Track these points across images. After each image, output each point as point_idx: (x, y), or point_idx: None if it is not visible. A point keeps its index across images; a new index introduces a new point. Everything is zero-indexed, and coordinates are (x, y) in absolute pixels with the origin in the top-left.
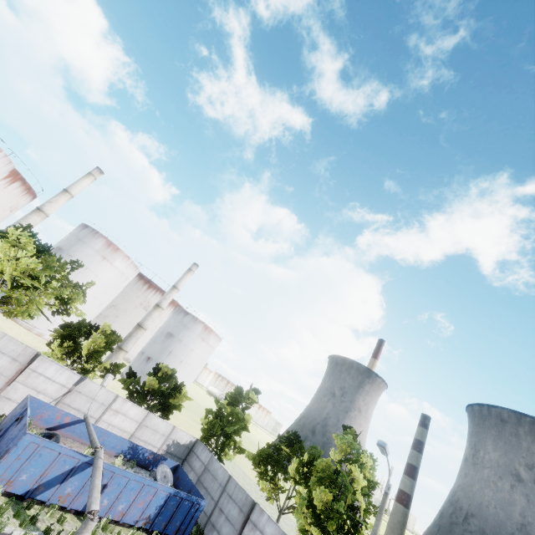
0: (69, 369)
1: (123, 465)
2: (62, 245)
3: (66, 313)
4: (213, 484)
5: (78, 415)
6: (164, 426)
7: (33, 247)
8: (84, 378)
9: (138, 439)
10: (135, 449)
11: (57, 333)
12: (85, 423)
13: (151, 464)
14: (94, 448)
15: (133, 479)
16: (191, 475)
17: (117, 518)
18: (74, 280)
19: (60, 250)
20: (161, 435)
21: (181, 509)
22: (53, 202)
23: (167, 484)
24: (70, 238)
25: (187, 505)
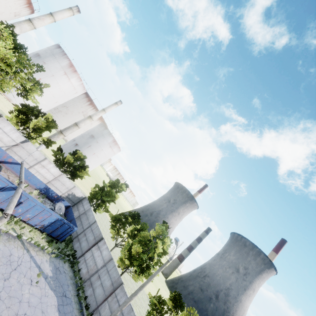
0: (19, 132)
1: (38, 195)
2: (40, 53)
3: (26, 97)
4: (86, 221)
5: (20, 160)
6: (69, 184)
7: (11, 43)
8: (27, 140)
9: (52, 185)
10: (47, 189)
11: (17, 108)
12: (20, 166)
13: (55, 200)
14: (19, 181)
15: (39, 205)
16: (76, 212)
17: (25, 220)
18: (43, 80)
19: (39, 56)
20: (66, 187)
21: (63, 227)
22: (40, 19)
23: (60, 213)
24: (47, 51)
25: (67, 227)
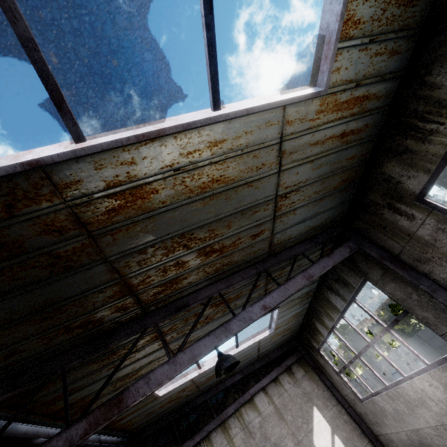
0: None
1: None
2: None
3: None
4: None
5: None
6: None
7: None
8: None
9: None
10: None
11: None
12: None
13: None
14: None
15: None
16: None
17: None
18: None
19: None
20: None
21: None
22: None
23: None
24: None
25: None
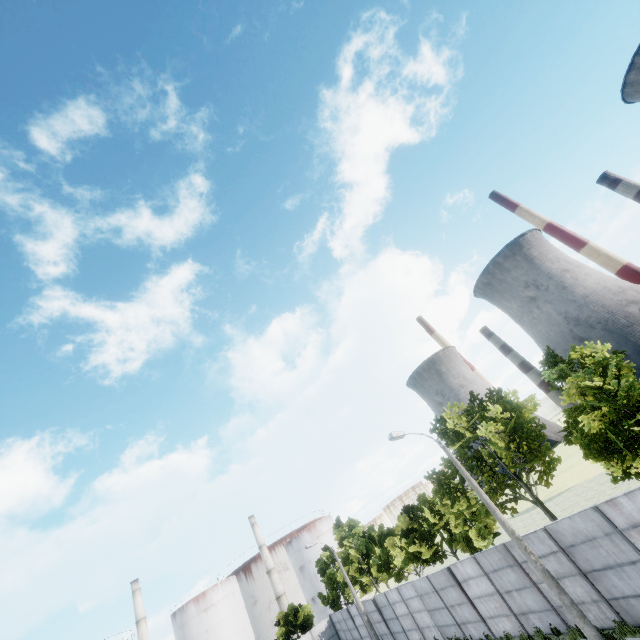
0: None
1: None
2: None
3: None
4: (343, 624)
5: None
6: (305, 639)
7: None
8: None
9: None
10: None
11: None
12: None
13: None
14: None
15: None
16: (342, 633)
17: None
18: None
19: None
20: None
21: None
22: (142, 639)
23: None
24: (178, 634)
25: None
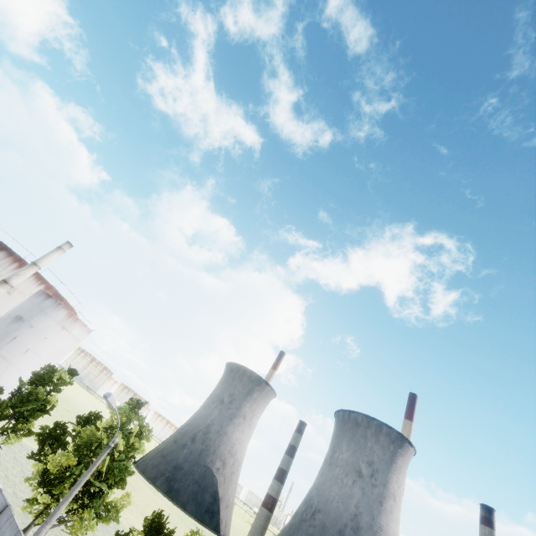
0: None
1: None
2: None
3: None
4: None
5: None
6: None
7: None
8: None
9: None
10: None
11: None
12: None
13: None
14: None
15: None
16: None
17: None
18: None
19: None
20: None
21: None
22: None
23: None
24: None
25: None
